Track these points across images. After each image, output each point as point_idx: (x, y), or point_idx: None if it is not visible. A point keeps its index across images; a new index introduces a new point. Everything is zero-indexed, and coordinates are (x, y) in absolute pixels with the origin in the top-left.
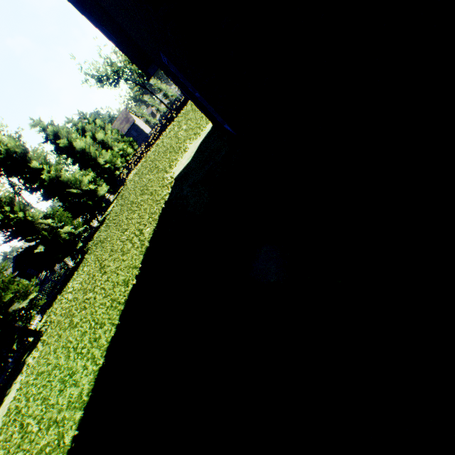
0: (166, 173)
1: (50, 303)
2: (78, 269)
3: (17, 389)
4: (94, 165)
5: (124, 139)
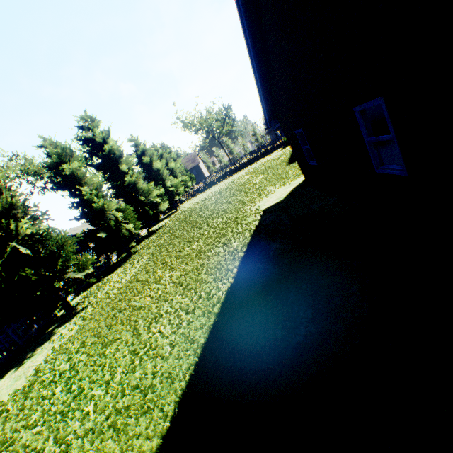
0: (245, 205)
1: (82, 288)
2: (123, 264)
3: (47, 353)
4: (161, 184)
5: (187, 174)
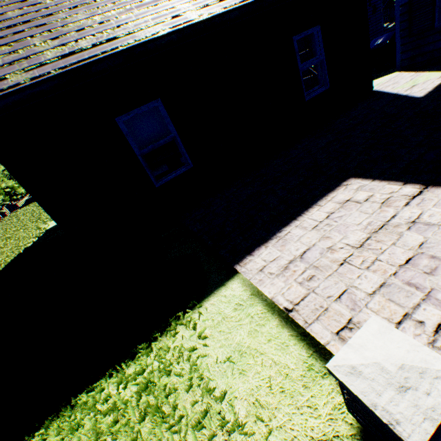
0: (43, 223)
1: None
2: None
3: None
4: None
5: None
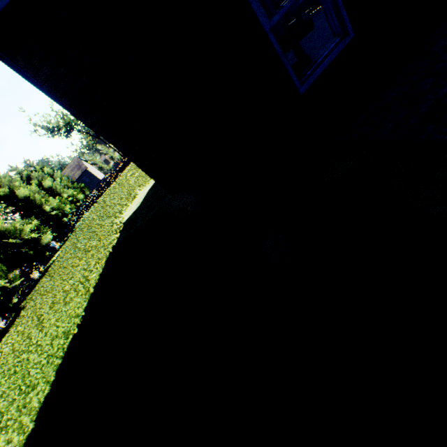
0: (116, 218)
1: None
2: (10, 329)
3: None
4: (38, 212)
5: (74, 185)
